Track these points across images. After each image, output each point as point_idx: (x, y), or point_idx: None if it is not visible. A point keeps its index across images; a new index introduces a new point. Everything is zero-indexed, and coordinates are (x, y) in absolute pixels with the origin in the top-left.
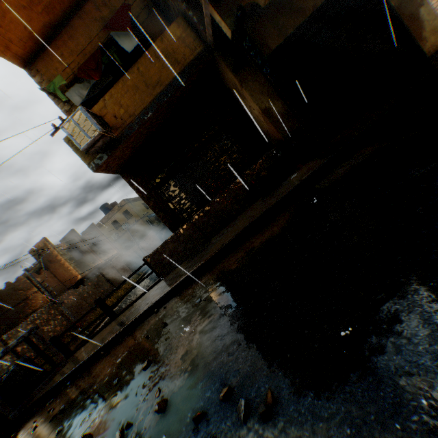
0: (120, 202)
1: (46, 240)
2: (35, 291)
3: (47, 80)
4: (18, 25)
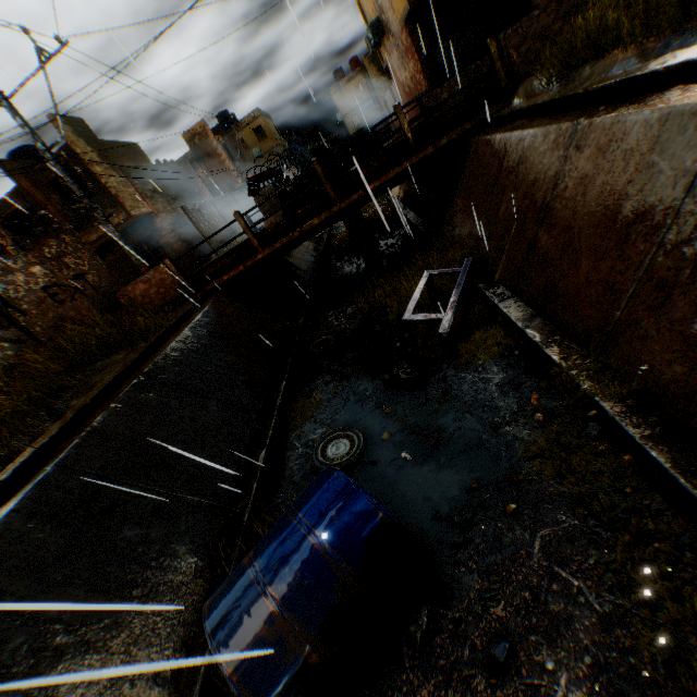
0: (253, 112)
1: (205, 124)
2: (201, 182)
3: None
4: None
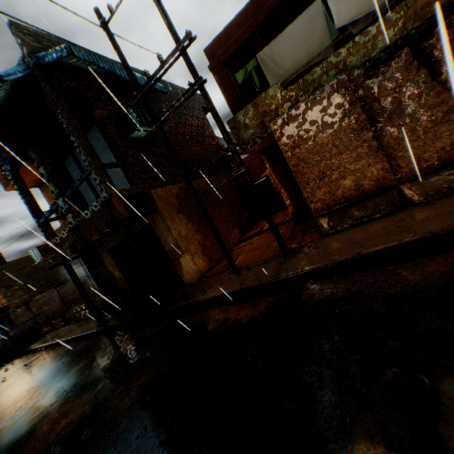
0: None
1: None
2: None
3: (48, 196)
4: (26, 180)
